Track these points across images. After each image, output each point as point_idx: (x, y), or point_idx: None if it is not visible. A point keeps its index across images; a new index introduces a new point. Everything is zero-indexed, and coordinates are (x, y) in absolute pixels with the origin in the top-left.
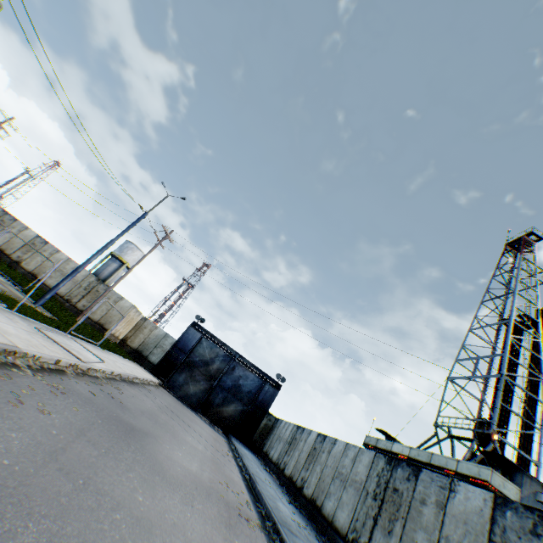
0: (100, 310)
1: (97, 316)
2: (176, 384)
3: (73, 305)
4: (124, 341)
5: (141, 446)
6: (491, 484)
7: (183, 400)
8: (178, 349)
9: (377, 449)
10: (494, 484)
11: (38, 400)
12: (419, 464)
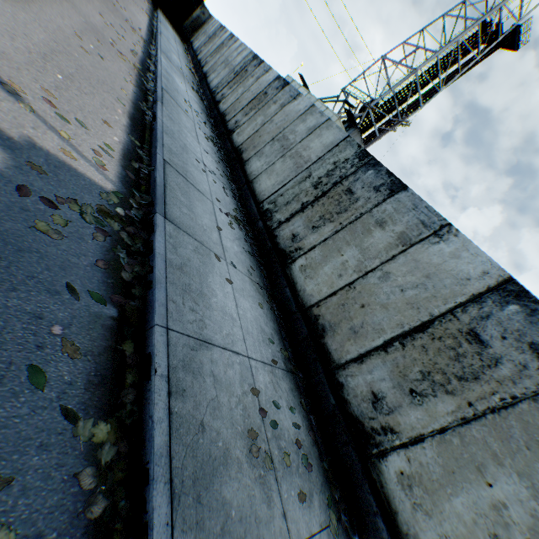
0: None
1: None
2: None
3: None
4: None
5: None
6: None
7: None
8: None
9: None
10: None
11: None
12: None
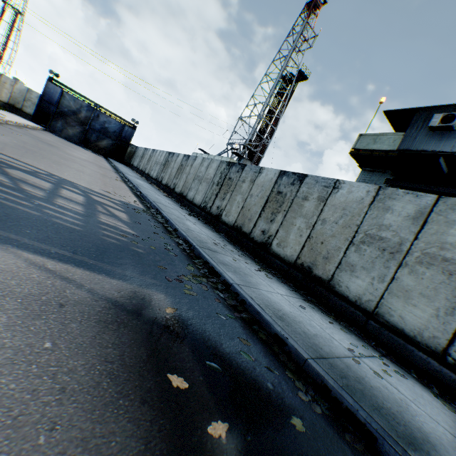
0: None
1: None
2: (57, 129)
3: None
4: None
5: (59, 149)
6: None
7: (68, 140)
8: (47, 103)
9: None
10: None
11: (15, 133)
12: None
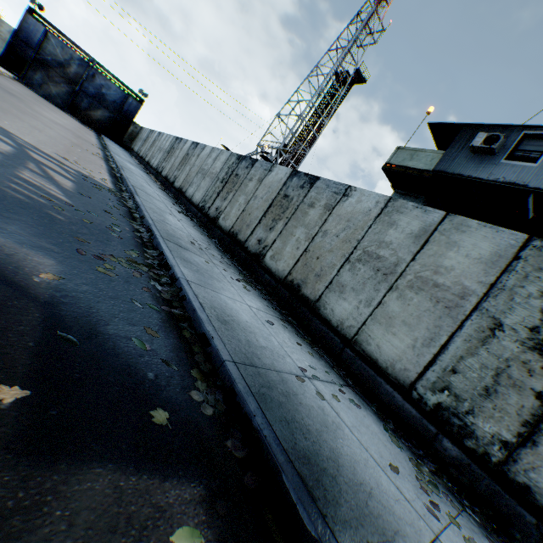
0: None
1: None
2: (34, 83)
3: None
4: None
5: (22, 101)
6: None
7: (49, 100)
8: (23, 43)
9: None
10: None
11: None
12: None
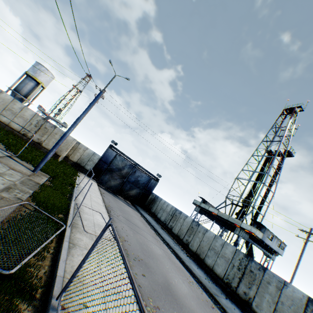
0: (51, 142)
1: (50, 147)
2: (103, 181)
3: (29, 138)
4: (67, 157)
5: (185, 307)
6: (255, 234)
7: (108, 189)
8: (103, 162)
9: (200, 207)
10: (256, 234)
11: None
12: (222, 219)
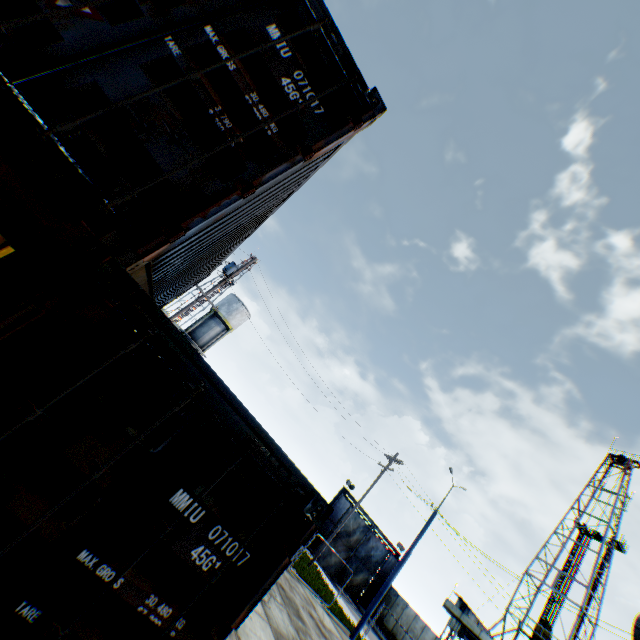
0: None
1: None
2: (321, 554)
3: None
4: None
5: None
6: None
7: (324, 570)
8: (329, 519)
9: (461, 622)
10: None
11: None
12: None
